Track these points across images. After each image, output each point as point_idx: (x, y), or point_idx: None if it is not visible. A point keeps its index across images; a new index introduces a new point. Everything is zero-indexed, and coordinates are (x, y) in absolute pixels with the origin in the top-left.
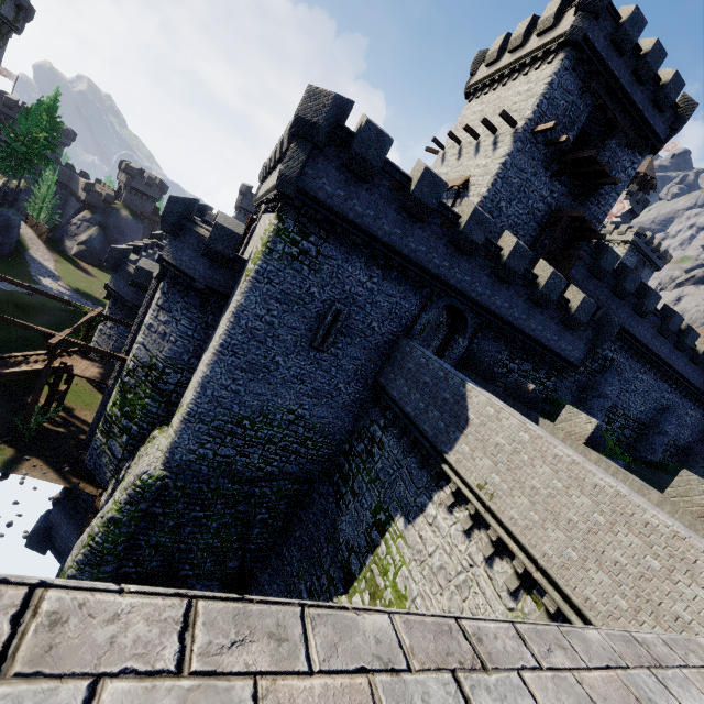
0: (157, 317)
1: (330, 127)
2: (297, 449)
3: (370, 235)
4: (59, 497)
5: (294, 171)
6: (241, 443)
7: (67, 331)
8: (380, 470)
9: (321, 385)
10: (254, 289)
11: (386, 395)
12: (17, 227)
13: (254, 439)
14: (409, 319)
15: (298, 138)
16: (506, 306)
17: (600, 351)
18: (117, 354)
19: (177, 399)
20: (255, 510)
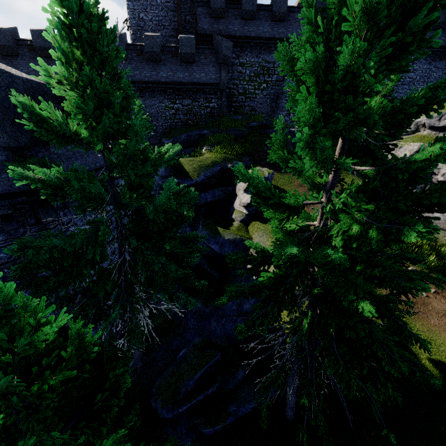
0: None
1: None
2: None
3: None
4: None
5: None
6: None
7: None
8: None
9: None
10: None
11: None
12: None
13: None
14: None
15: None
16: (138, 73)
17: (271, 65)
18: None
19: None
20: None
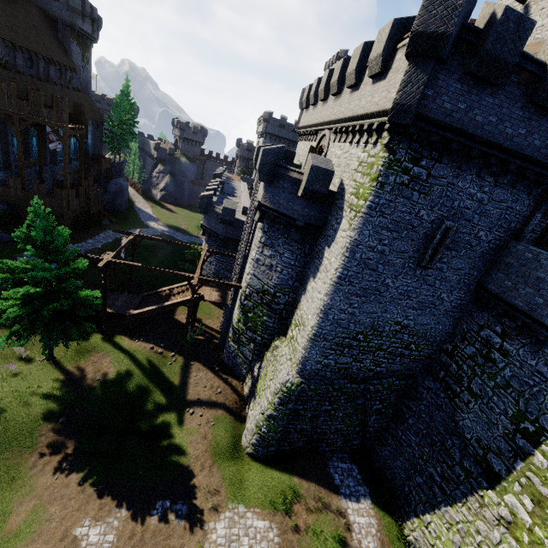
0: (262, 252)
1: (457, 32)
2: (401, 352)
3: (488, 144)
4: (221, 392)
5: (413, 96)
6: (356, 353)
7: (198, 271)
8: (509, 377)
9: (425, 297)
10: (367, 224)
11: (502, 303)
12: (126, 189)
13: (366, 348)
14: (519, 221)
15: (415, 57)
16: None
17: None
18: (234, 284)
19: (286, 315)
20: (371, 403)
